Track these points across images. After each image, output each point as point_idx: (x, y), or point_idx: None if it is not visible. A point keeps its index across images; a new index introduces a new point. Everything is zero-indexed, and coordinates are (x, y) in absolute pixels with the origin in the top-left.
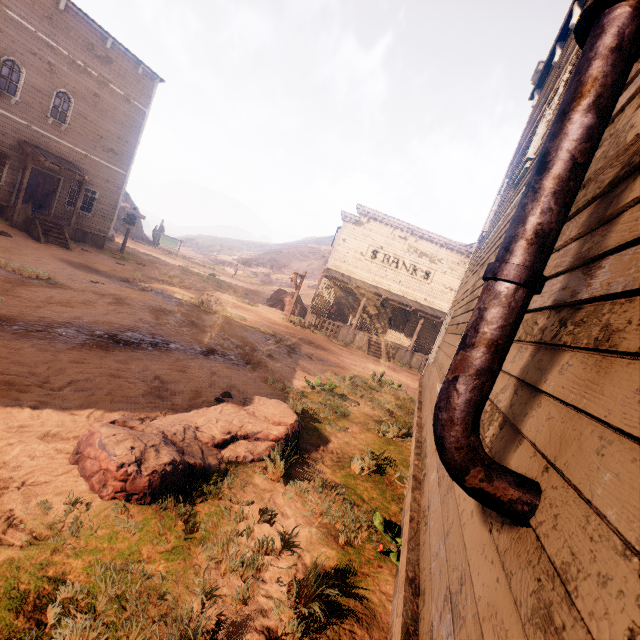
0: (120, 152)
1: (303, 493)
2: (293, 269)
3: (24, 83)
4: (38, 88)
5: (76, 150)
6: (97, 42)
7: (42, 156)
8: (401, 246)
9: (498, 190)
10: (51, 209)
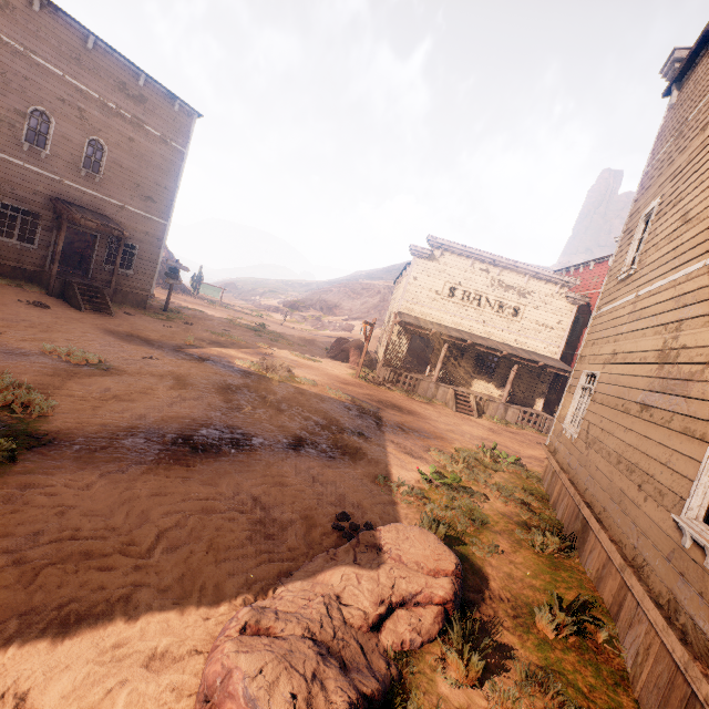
0: (159, 200)
1: (512, 704)
2: (345, 309)
3: (54, 134)
4: (69, 138)
5: (112, 202)
6: (129, 80)
7: (77, 213)
8: (483, 280)
9: (630, 211)
10: (88, 270)
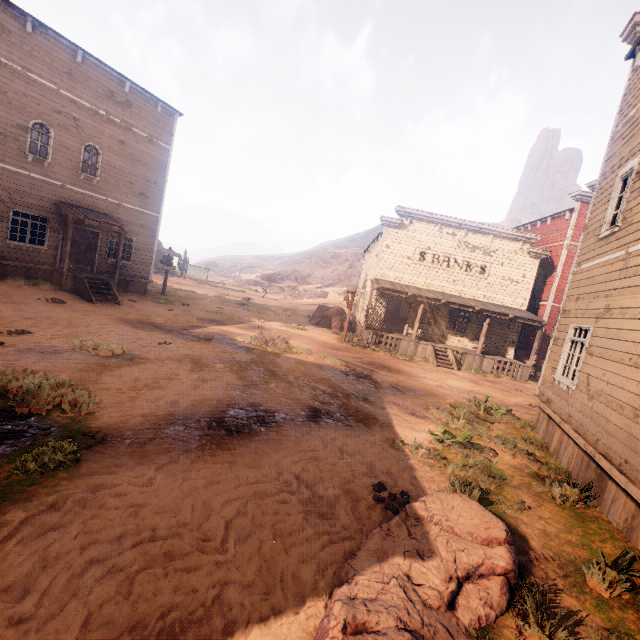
0: (150, 195)
1: None
2: (318, 277)
3: (53, 143)
4: (67, 146)
5: (109, 201)
6: (116, 88)
7: (81, 214)
8: (450, 243)
9: (601, 171)
10: (93, 264)
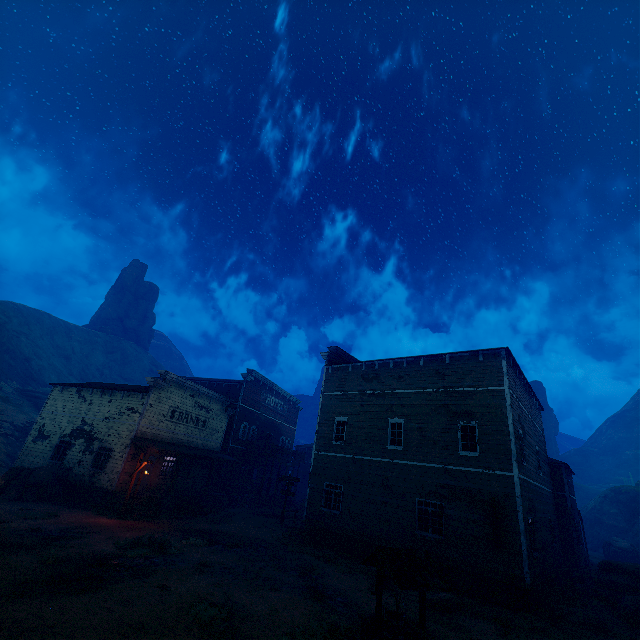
0: None
1: None
2: None
3: None
4: None
5: None
6: None
7: None
8: (191, 403)
9: (321, 408)
10: None
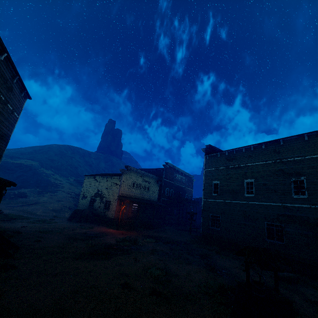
0: None
1: None
2: None
3: None
4: None
5: None
6: (9, 78)
7: None
8: (141, 179)
9: (204, 177)
10: None
